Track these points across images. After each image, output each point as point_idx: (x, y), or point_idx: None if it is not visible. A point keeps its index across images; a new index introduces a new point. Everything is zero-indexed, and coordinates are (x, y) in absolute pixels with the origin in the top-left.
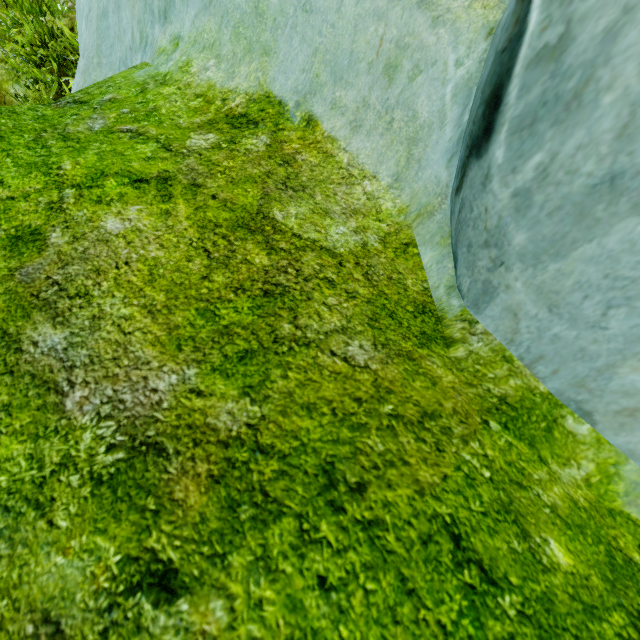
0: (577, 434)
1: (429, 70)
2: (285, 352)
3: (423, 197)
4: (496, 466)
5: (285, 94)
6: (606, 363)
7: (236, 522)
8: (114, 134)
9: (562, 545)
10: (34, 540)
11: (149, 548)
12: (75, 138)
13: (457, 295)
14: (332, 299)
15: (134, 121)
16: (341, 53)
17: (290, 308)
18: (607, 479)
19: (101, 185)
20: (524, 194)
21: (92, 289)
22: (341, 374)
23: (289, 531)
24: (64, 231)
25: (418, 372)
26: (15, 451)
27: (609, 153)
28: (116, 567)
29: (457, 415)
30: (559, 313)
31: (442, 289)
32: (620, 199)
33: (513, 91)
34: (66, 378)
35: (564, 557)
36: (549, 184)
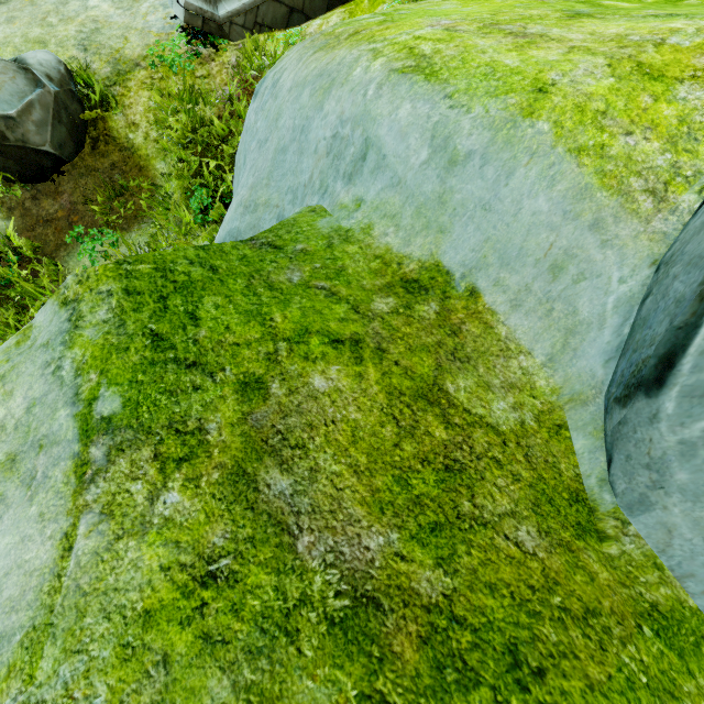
0: None
1: (593, 279)
2: (467, 529)
3: (576, 384)
4: (651, 672)
5: (453, 265)
6: None
7: (444, 682)
8: (311, 289)
9: None
10: (288, 662)
11: (378, 689)
12: (278, 288)
13: (609, 490)
14: (501, 480)
15: (326, 278)
16: (511, 246)
17: (468, 486)
18: None
19: (306, 342)
20: (690, 445)
21: (308, 442)
22: (515, 559)
23: (486, 699)
24: (281, 383)
25: (577, 565)
26: (263, 580)
27: None
28: (354, 700)
29: (614, 615)
30: None
31: (593, 479)
32: None
33: (686, 364)
34: (295, 522)
35: None
36: None
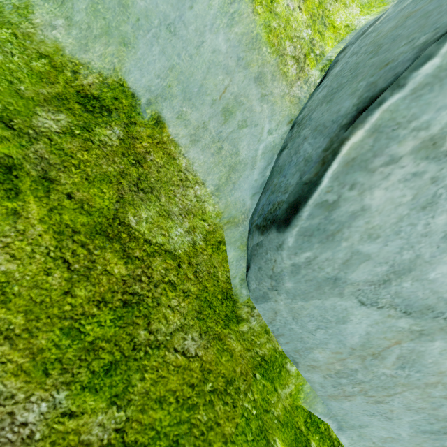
0: (290, 371)
1: (252, 128)
2: (142, 357)
3: (233, 210)
4: (258, 404)
5: (138, 88)
6: (310, 346)
7: None
8: None
9: (280, 439)
10: None
11: None
12: None
13: (246, 287)
14: (174, 301)
15: None
16: (193, 81)
17: (145, 315)
18: (298, 392)
19: None
20: (297, 267)
21: None
22: (181, 367)
23: None
24: None
25: (224, 349)
26: None
27: (338, 268)
28: None
29: (242, 376)
30: (297, 321)
31: (237, 279)
32: (336, 288)
33: (305, 212)
34: None
35: (281, 446)
36: (310, 268)
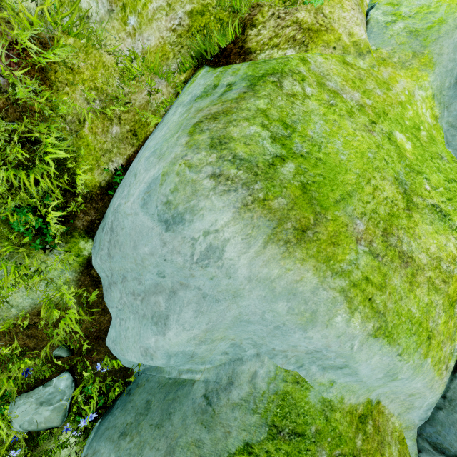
0: None
1: (423, 398)
2: None
3: (407, 422)
4: None
5: (373, 397)
6: None
7: None
8: None
9: None
10: None
11: None
12: None
13: None
14: None
15: (337, 446)
16: (399, 391)
17: None
18: None
19: None
20: None
21: None
22: None
23: None
24: None
25: None
26: None
27: None
28: None
29: None
30: None
31: (413, 454)
32: None
33: None
34: None
35: None
36: None
